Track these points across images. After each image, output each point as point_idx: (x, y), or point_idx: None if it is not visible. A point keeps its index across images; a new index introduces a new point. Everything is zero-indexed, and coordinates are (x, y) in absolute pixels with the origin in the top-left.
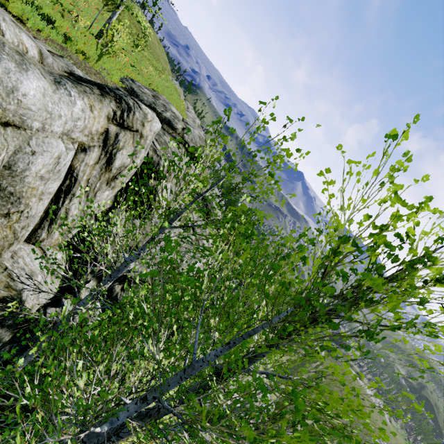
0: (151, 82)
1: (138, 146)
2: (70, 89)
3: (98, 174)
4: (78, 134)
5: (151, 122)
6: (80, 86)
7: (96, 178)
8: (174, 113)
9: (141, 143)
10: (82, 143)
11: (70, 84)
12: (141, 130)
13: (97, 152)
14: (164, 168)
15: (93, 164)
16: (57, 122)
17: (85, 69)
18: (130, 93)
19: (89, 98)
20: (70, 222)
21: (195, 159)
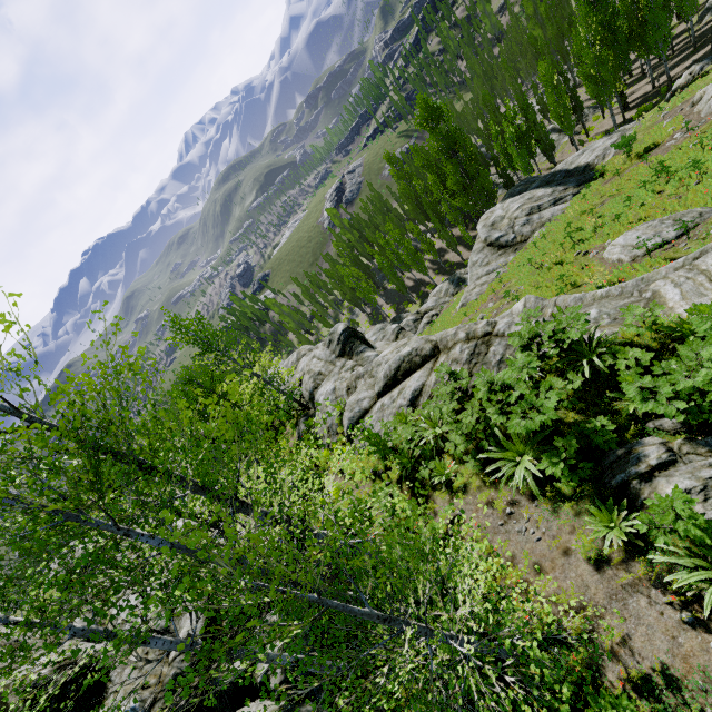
0: None
1: None
2: None
3: None
4: None
5: None
6: None
7: None
8: None
9: None
10: None
11: None
12: None
13: None
14: None
15: None
16: None
17: None
18: None
19: None
20: None
21: None
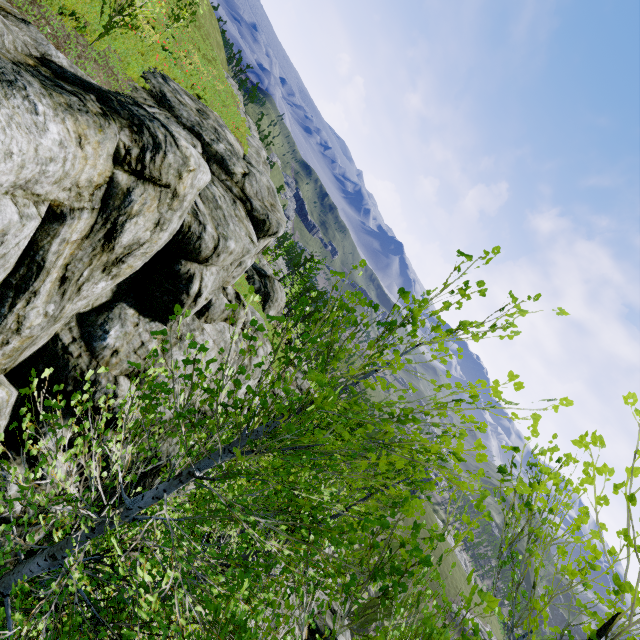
0: (195, 81)
1: (167, 211)
2: (36, 97)
3: (86, 256)
4: (50, 186)
5: (195, 172)
6: (58, 93)
7: (82, 263)
8: (231, 145)
9: (173, 206)
10: (58, 202)
11: (37, 87)
12: (176, 185)
13: (87, 219)
14: (209, 245)
15: (78, 239)
16: (1, 165)
17: (76, 49)
18: (159, 101)
19: (77, 119)
20: (26, 337)
21: (260, 227)
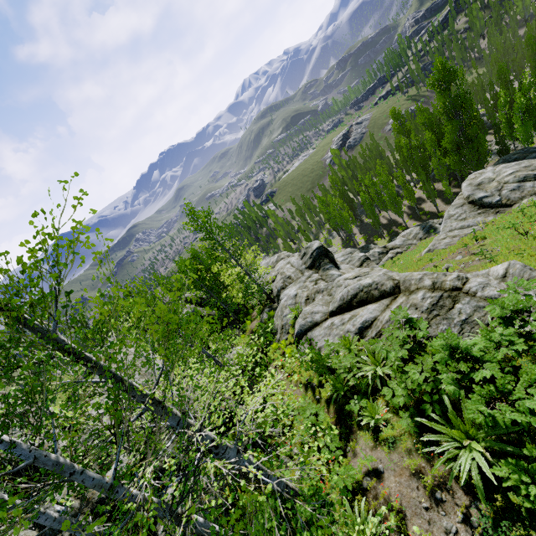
0: None
1: None
2: None
3: None
4: None
5: None
6: None
7: None
8: None
9: None
10: None
11: None
12: None
13: None
14: None
15: None
16: None
17: None
18: None
19: None
20: None
21: None
